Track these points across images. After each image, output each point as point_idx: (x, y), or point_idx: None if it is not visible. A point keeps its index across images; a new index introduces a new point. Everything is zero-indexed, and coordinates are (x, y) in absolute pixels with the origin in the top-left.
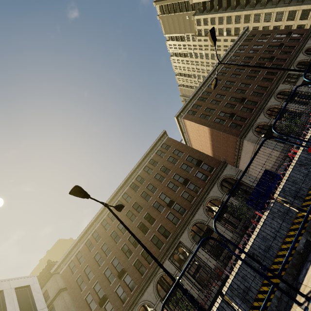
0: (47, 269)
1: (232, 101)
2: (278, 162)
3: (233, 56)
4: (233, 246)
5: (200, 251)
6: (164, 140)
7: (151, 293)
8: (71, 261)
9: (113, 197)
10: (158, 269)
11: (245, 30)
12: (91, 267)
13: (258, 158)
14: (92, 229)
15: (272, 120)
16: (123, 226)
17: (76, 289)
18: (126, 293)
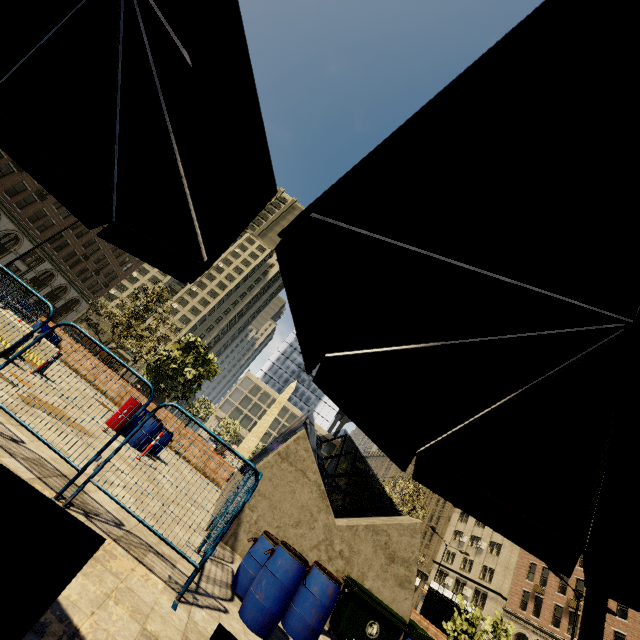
0: None
1: None
2: None
3: None
4: None
5: None
6: None
7: None
8: None
9: None
10: None
11: None
12: None
13: None
14: None
15: None
16: None
17: None
18: None
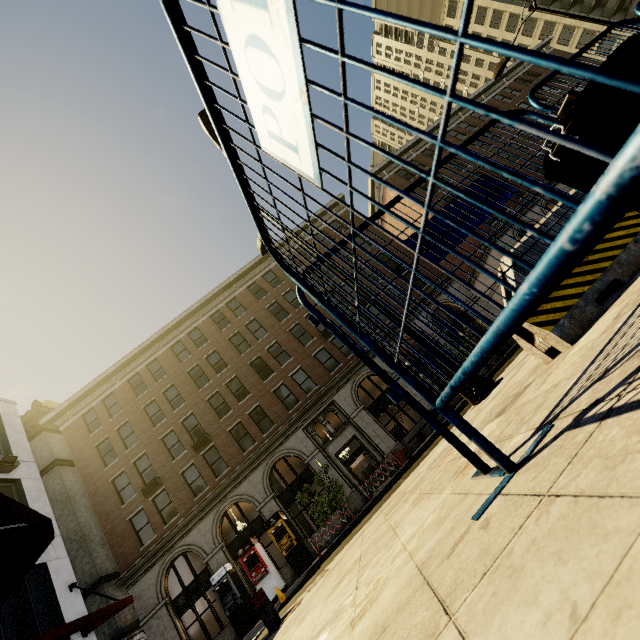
0: (30, 419)
1: (488, 171)
2: None
3: (510, 87)
4: None
5: (369, 422)
6: (338, 213)
7: (257, 484)
8: (90, 410)
9: (207, 301)
10: (280, 445)
11: (544, 45)
12: (134, 424)
13: None
14: (149, 356)
15: None
16: (219, 359)
17: (94, 462)
18: (205, 478)
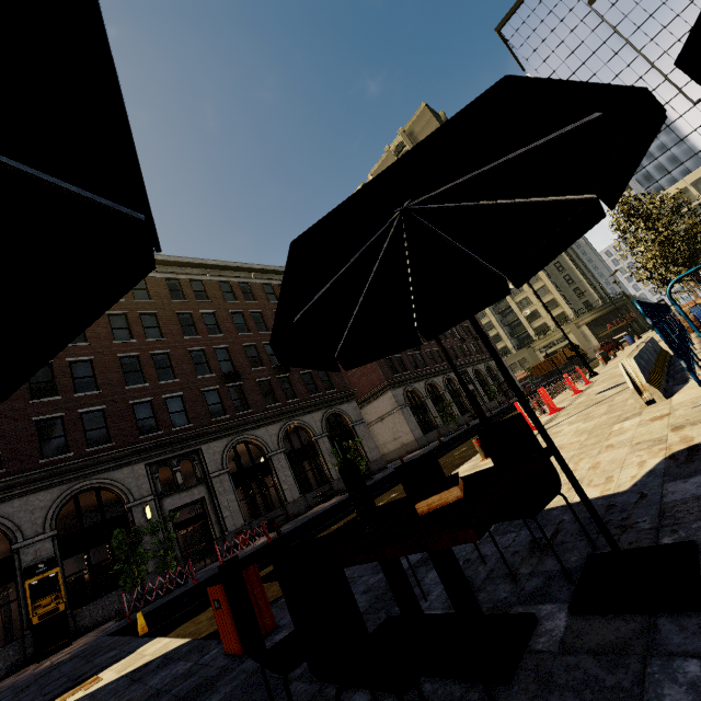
0: None
1: None
2: (397, 453)
3: None
4: (286, 515)
5: (227, 490)
6: None
7: (37, 509)
8: None
9: None
10: (105, 470)
11: None
12: None
13: (378, 431)
14: None
15: (429, 398)
16: None
17: None
18: None
